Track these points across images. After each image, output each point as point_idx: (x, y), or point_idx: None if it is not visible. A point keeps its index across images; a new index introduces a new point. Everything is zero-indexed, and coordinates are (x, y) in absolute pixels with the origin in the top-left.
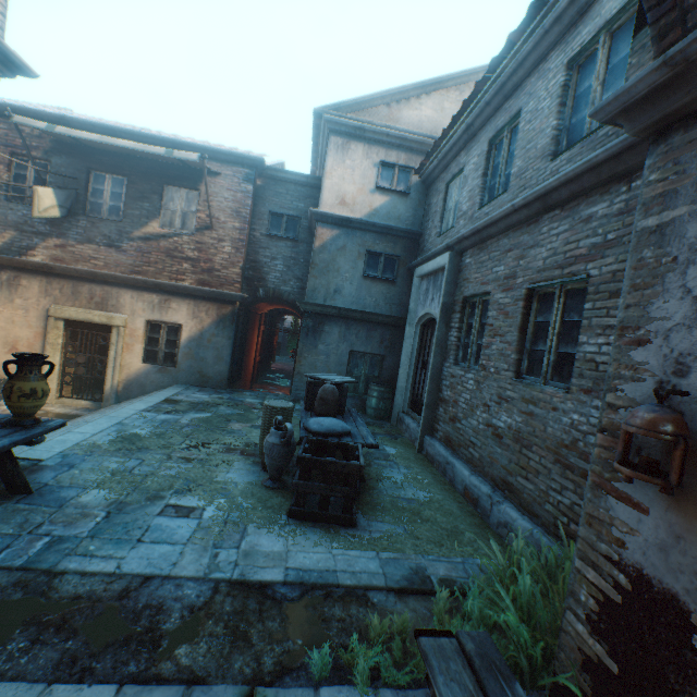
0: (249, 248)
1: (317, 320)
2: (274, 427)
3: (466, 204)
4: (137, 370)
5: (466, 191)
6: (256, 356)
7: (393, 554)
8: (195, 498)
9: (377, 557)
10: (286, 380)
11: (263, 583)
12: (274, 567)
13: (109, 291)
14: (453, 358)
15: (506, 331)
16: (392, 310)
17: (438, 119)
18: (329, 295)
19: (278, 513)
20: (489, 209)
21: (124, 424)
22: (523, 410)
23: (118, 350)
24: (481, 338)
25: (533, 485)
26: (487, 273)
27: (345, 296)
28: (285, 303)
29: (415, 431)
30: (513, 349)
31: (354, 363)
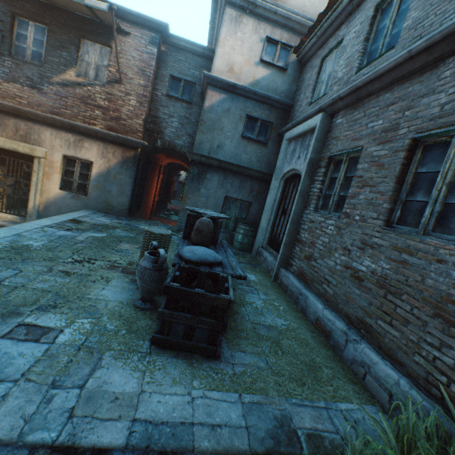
0: (152, 105)
1: (201, 169)
2: (149, 251)
3: (342, 70)
4: (55, 195)
5: (344, 59)
6: (155, 196)
7: (256, 397)
8: (57, 316)
9: (239, 400)
10: (177, 217)
11: (97, 447)
12: (118, 420)
13: (32, 127)
14: (313, 207)
15: (379, 182)
16: (261, 167)
17: (319, 5)
18: (213, 149)
19: (141, 339)
20: (370, 69)
21: (21, 235)
22: (393, 257)
23: (39, 177)
24: (345, 189)
25: (398, 332)
26: (360, 129)
27: (226, 152)
28: (178, 155)
29: (272, 263)
30: (386, 198)
31: (227, 206)
